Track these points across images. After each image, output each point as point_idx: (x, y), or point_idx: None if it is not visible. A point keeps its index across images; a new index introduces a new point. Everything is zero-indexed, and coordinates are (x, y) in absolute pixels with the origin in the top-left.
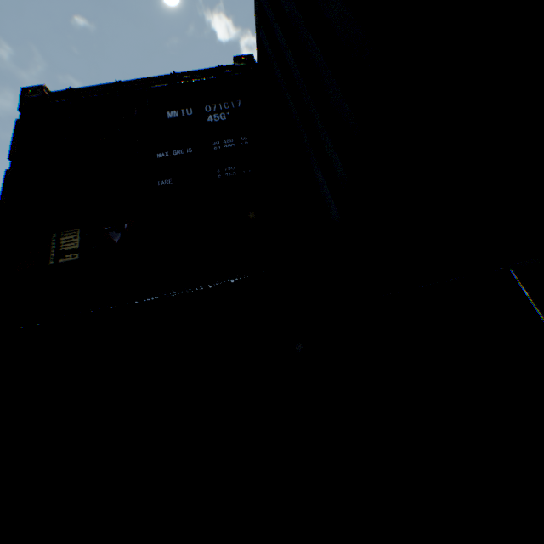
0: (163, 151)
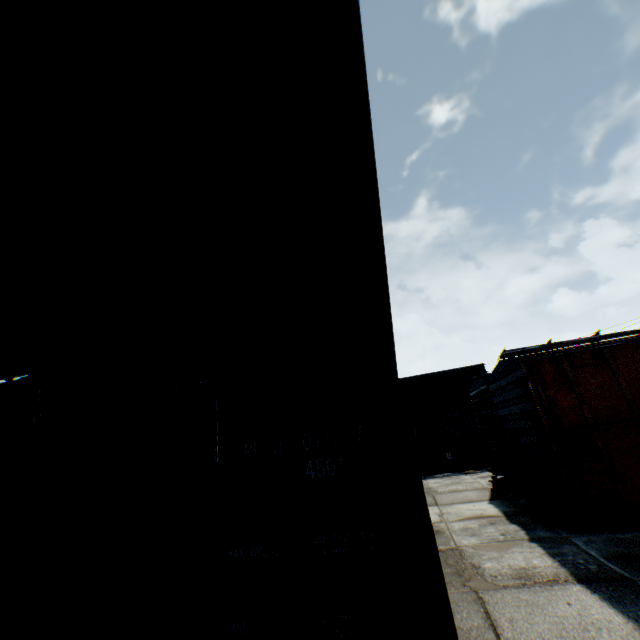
0: None
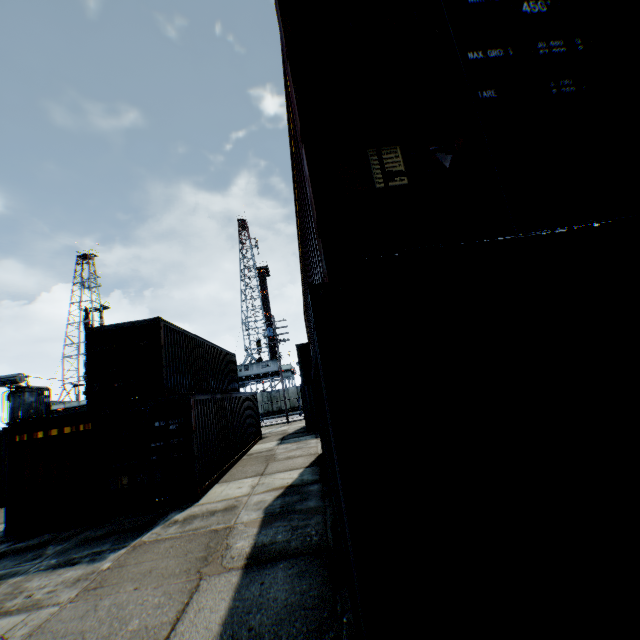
0: (474, 51)
